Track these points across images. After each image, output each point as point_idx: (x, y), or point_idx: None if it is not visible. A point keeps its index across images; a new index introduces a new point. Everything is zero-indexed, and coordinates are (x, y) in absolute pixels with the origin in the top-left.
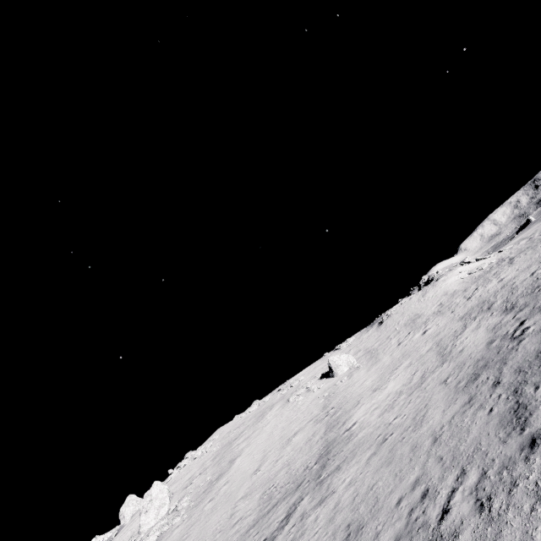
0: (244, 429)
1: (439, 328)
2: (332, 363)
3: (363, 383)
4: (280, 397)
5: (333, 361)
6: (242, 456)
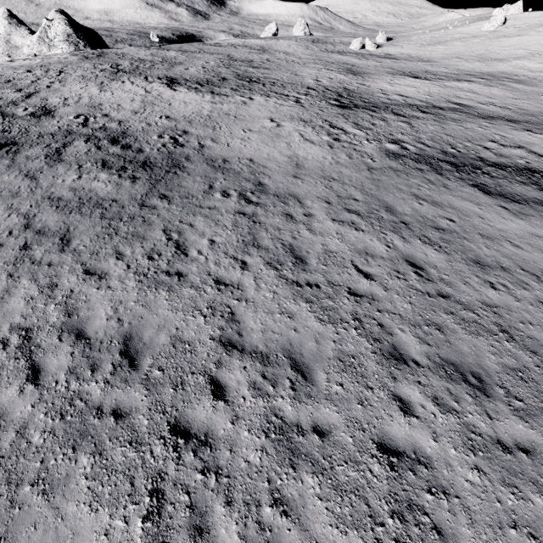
0: None
1: None
2: None
3: None
4: None
5: None
6: (520, 38)
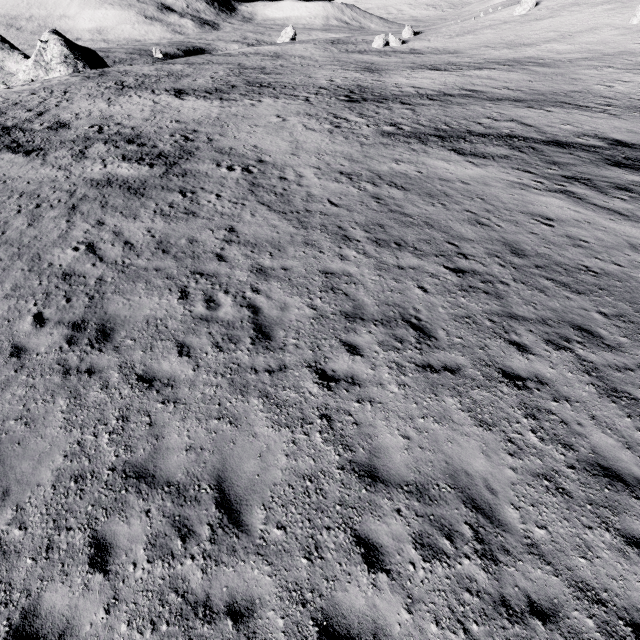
0: (588, 4)
1: (627, 47)
2: (636, 10)
3: (589, 38)
4: (630, 0)
5: (637, 9)
6: (552, 19)
